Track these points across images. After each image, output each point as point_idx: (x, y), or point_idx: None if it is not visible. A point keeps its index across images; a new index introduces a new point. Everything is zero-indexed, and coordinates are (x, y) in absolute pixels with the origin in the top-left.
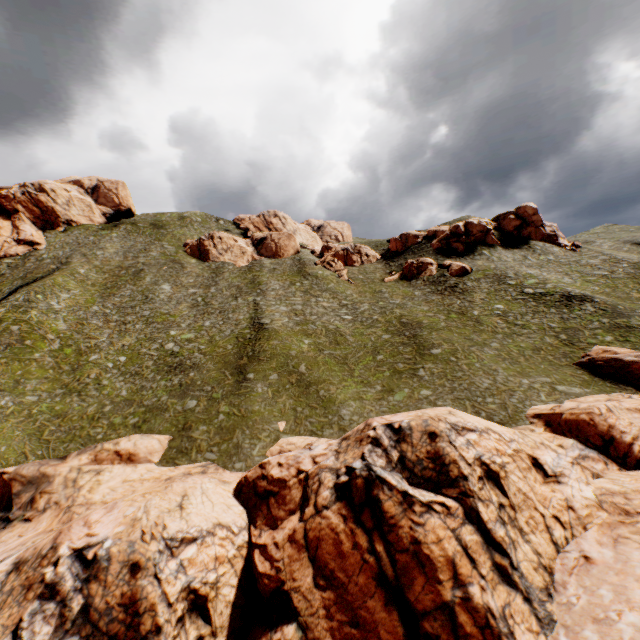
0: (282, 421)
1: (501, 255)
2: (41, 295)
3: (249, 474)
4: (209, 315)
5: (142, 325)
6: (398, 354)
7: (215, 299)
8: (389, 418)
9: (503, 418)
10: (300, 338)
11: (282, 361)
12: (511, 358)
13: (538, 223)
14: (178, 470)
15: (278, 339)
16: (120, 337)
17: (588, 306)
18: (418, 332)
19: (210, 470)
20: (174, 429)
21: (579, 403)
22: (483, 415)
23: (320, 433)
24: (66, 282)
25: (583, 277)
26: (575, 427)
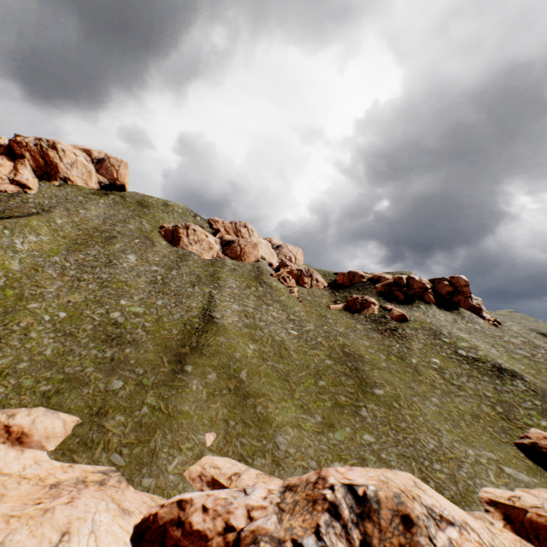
0: (210, 433)
1: (435, 313)
2: (9, 231)
3: (161, 512)
4: (164, 294)
5: (96, 286)
6: (340, 384)
7: (174, 281)
8: (346, 473)
9: (454, 495)
10: (246, 341)
11: (224, 361)
12: (452, 419)
13: (467, 294)
14: (72, 471)
15: (225, 336)
16: (69, 292)
17: (519, 383)
18: (360, 366)
19: (111, 481)
20: (87, 411)
21: (541, 500)
22: (432, 485)
23: (250, 460)
24: (39, 226)
25: (508, 352)
26: (545, 535)
